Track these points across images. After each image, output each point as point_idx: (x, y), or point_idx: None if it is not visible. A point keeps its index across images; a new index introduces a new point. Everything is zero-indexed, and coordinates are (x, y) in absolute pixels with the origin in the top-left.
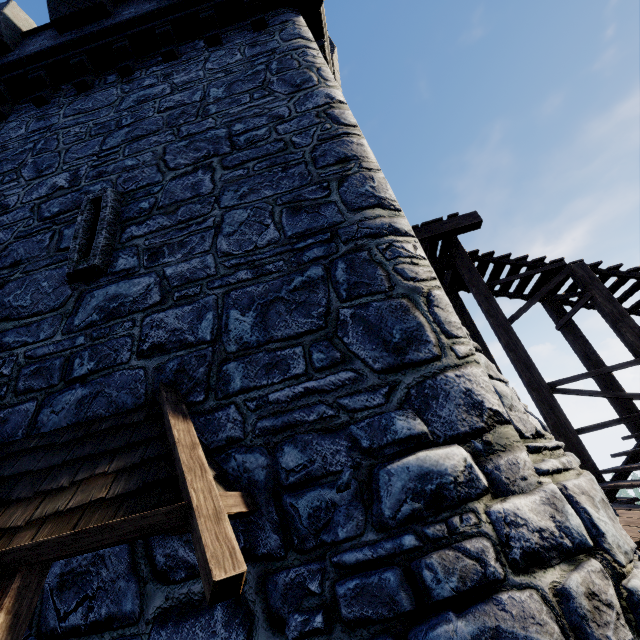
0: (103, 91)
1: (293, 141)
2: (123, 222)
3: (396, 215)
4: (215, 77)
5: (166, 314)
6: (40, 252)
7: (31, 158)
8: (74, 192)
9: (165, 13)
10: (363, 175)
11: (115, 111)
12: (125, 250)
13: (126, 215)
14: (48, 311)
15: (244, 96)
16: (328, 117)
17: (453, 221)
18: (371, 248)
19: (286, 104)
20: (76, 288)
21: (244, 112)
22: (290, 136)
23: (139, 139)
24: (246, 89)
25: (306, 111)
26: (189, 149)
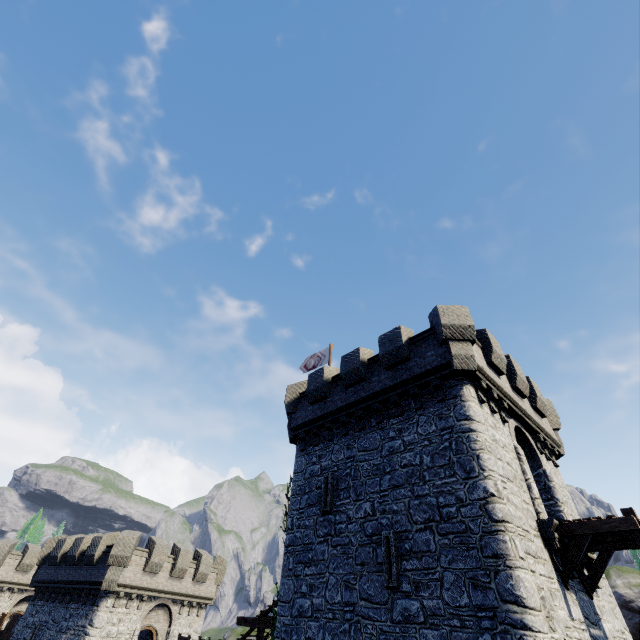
0: (371, 433)
1: (469, 526)
2: (400, 555)
3: (525, 611)
4: (424, 444)
5: (428, 631)
6: (370, 560)
7: (351, 482)
8: (375, 520)
9: (393, 388)
10: (506, 573)
11: (380, 456)
12: (404, 577)
13: (400, 550)
14: (382, 603)
15: (441, 470)
16: (486, 512)
17: (611, 522)
18: (512, 634)
19: (463, 488)
20: (389, 594)
21: (442, 486)
22: (467, 521)
23: (396, 488)
24: (441, 464)
25: (474, 500)
26: (420, 509)
